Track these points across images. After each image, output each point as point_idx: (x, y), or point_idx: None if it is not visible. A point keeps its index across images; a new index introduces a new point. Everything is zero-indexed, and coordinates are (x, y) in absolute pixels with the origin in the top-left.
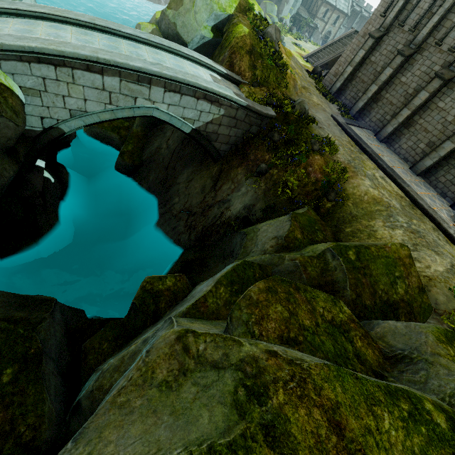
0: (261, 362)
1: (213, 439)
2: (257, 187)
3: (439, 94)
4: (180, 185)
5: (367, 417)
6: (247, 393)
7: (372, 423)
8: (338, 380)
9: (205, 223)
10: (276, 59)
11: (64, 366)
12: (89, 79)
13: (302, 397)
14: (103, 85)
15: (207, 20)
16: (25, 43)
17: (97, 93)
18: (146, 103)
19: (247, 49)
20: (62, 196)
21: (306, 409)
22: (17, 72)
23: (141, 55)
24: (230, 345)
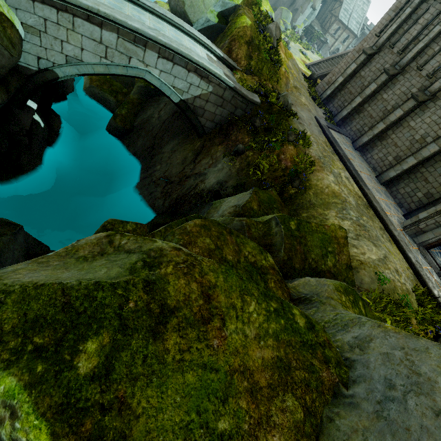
0: (165, 251)
1: (102, 280)
2: (232, 165)
3: (412, 114)
4: (164, 155)
5: (236, 299)
6: (144, 265)
7: (239, 304)
8: (224, 275)
9: (180, 192)
10: (272, 54)
11: None
12: (89, 30)
13: (187, 274)
14: (101, 38)
15: (215, 5)
16: None
17: (94, 45)
18: (139, 64)
19: (246, 39)
20: (49, 143)
21: (187, 281)
22: (21, 7)
23: (143, 20)
24: (147, 242)
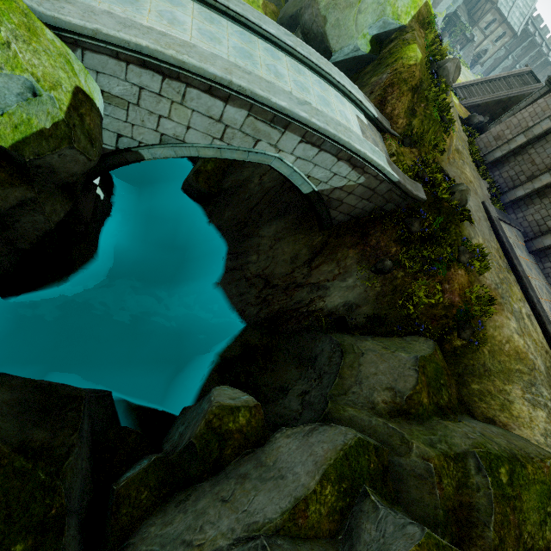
0: None
1: None
2: (369, 285)
3: None
4: (264, 240)
5: None
6: None
7: None
8: None
9: (285, 304)
10: (443, 110)
11: (84, 509)
12: (205, 104)
13: None
14: (221, 115)
15: (371, 26)
16: (132, 37)
17: (208, 123)
18: (268, 149)
19: (411, 85)
20: (108, 216)
21: None
22: (105, 70)
23: (280, 73)
24: None
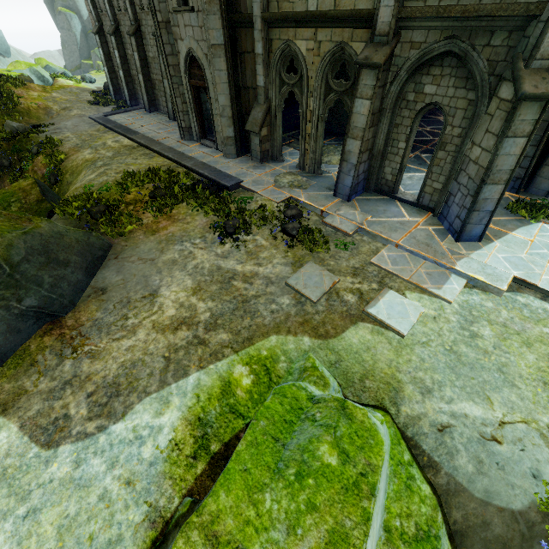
0: None
1: None
2: None
3: (145, 48)
4: None
5: None
6: None
7: None
8: None
9: None
10: None
11: None
12: None
13: None
14: None
15: None
16: None
17: None
18: None
19: None
20: None
21: None
22: None
23: None
24: None
